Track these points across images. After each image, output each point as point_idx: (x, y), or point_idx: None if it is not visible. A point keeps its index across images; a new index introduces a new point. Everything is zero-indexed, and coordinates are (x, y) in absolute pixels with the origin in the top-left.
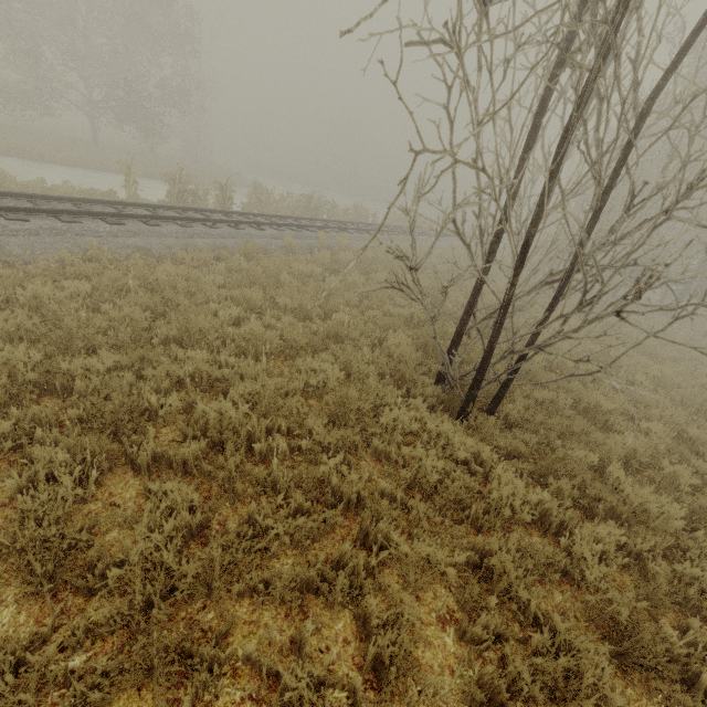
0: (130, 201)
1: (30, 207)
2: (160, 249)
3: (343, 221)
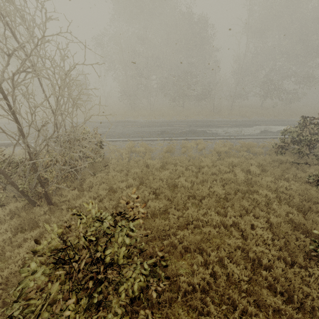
0: None
1: None
2: None
3: None
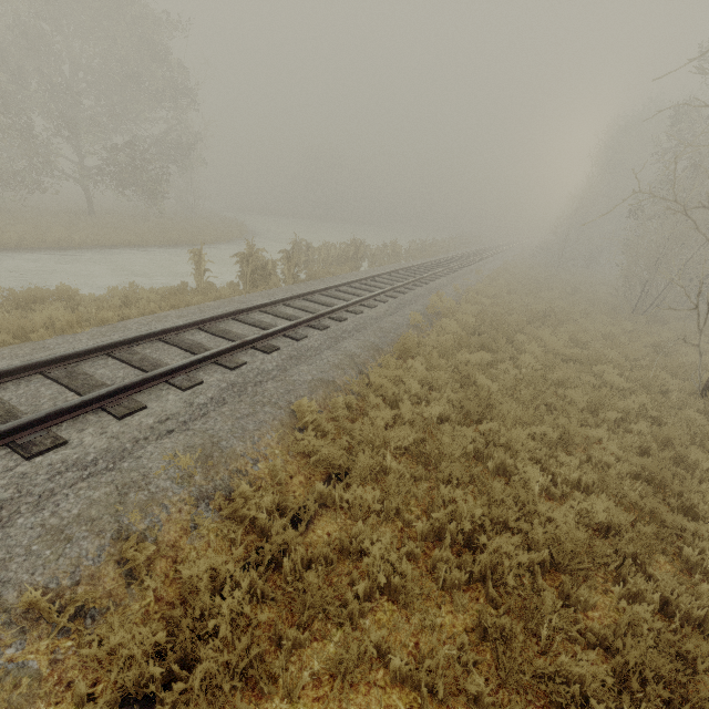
0: (246, 306)
1: (192, 359)
2: (340, 376)
3: (402, 268)
